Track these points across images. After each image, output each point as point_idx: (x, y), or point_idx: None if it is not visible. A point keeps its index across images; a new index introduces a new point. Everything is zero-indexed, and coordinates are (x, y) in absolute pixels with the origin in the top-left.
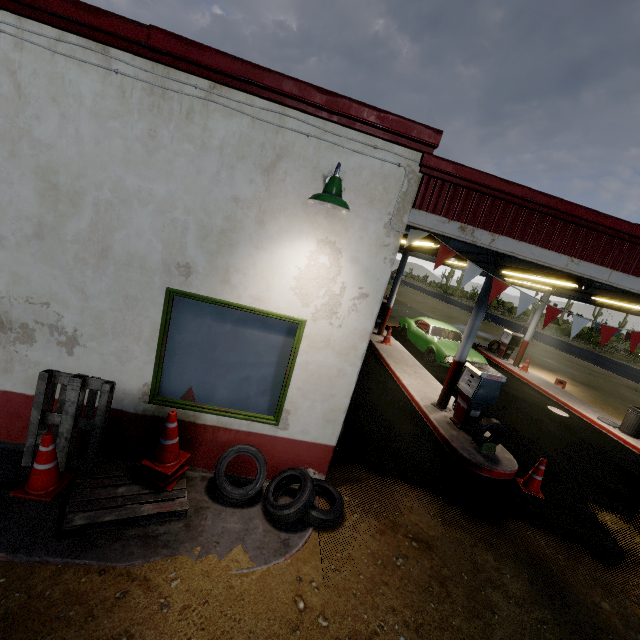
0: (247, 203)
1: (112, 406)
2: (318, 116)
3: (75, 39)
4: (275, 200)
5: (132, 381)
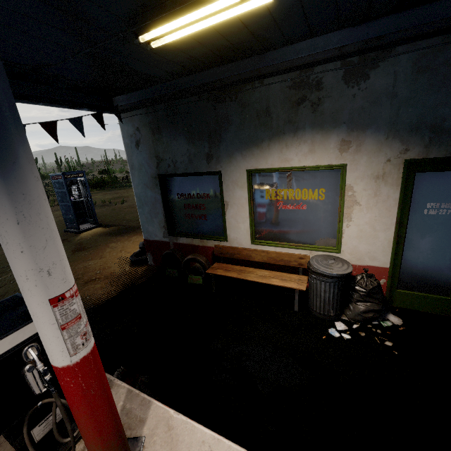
0: None
1: None
2: None
3: None
4: None
5: None
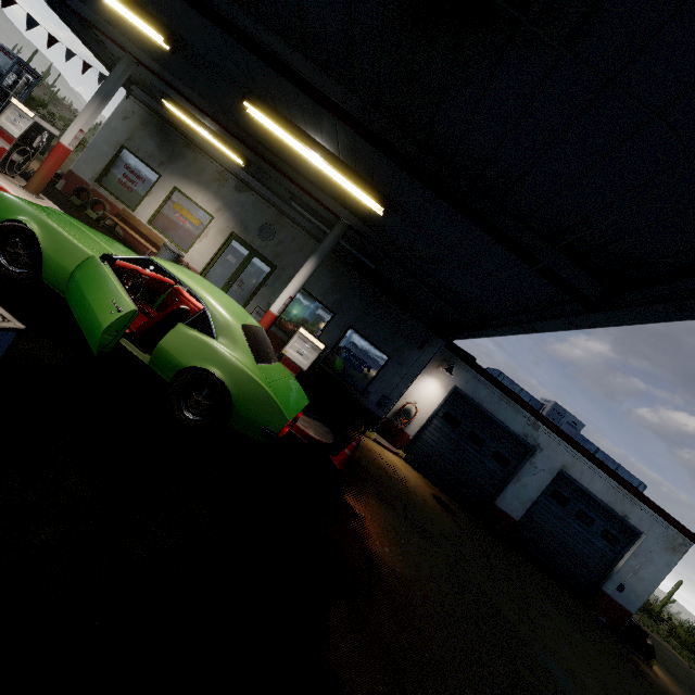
0: None
1: None
2: None
3: None
4: None
5: None
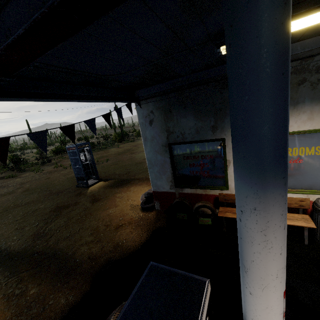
0: None
1: None
2: None
3: None
4: None
5: None
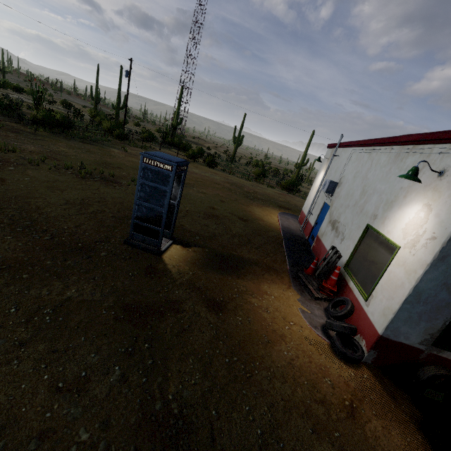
0: (404, 189)
1: (337, 265)
2: (445, 143)
3: (387, 147)
4: (414, 186)
5: (345, 257)
